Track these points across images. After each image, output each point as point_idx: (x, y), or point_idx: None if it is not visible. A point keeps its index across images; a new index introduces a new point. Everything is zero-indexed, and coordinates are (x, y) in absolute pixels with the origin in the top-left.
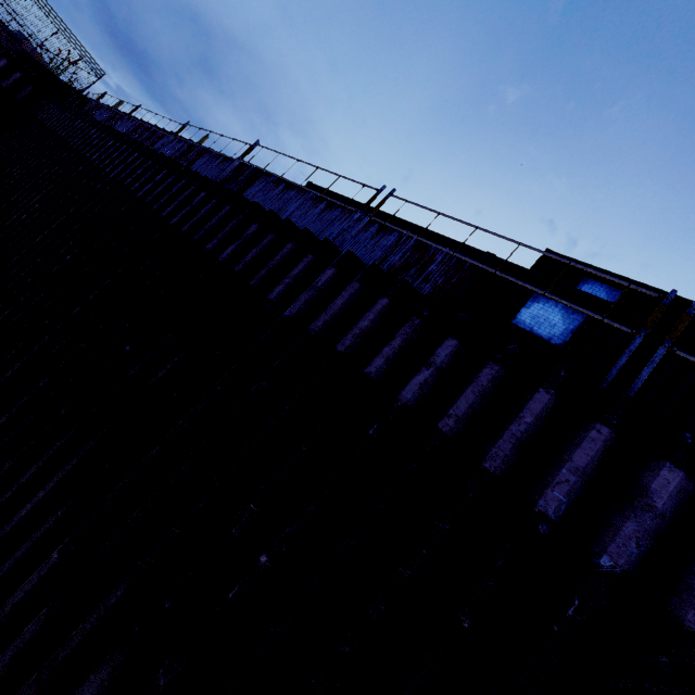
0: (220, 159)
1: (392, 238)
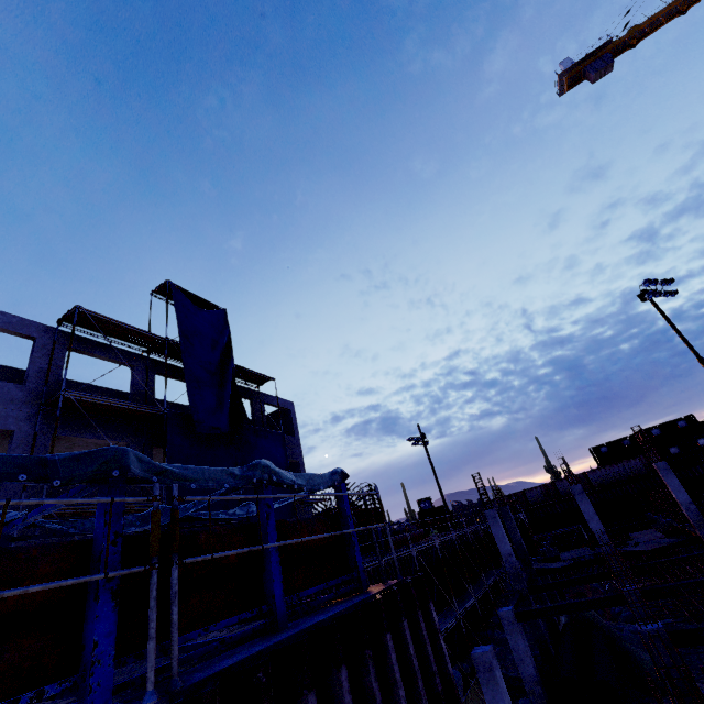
0: (564, 480)
1: (637, 459)
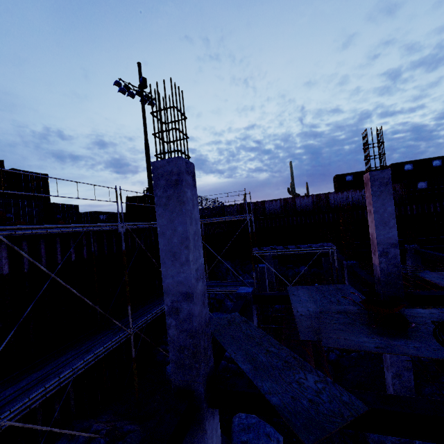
0: (305, 197)
1: None
